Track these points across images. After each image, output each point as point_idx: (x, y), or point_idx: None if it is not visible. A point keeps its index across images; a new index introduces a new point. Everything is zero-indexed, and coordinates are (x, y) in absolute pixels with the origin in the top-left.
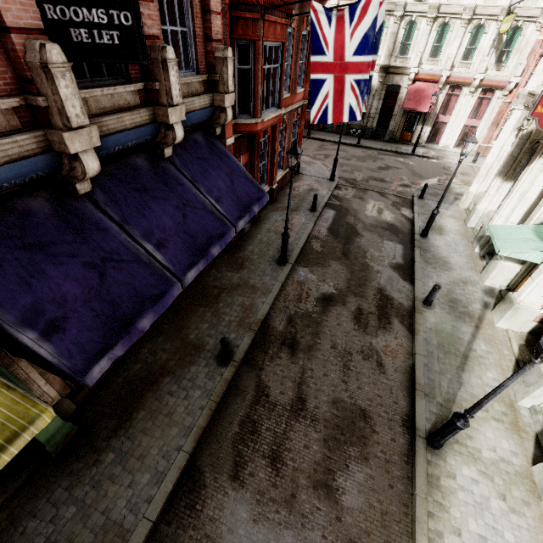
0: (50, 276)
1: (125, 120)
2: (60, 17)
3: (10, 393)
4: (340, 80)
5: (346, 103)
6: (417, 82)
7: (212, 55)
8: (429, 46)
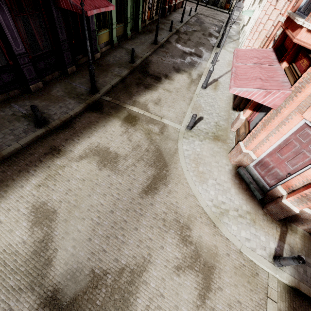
0: None
1: None
2: None
3: None
4: None
5: None
6: None
7: None
8: None
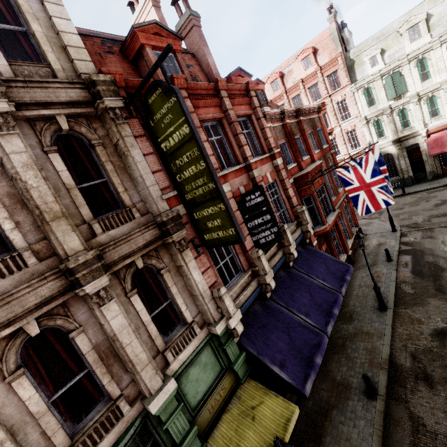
0: (272, 339)
1: (275, 260)
2: (256, 239)
3: (277, 398)
4: (368, 191)
5: (379, 199)
6: (432, 135)
7: (296, 212)
8: (426, 113)
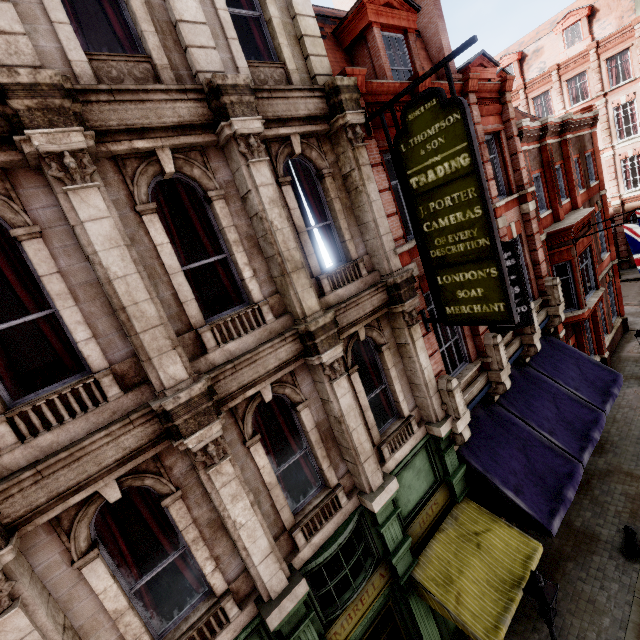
0: (503, 456)
1: (510, 351)
2: None
3: (511, 529)
4: None
5: None
6: None
7: (543, 286)
8: None
